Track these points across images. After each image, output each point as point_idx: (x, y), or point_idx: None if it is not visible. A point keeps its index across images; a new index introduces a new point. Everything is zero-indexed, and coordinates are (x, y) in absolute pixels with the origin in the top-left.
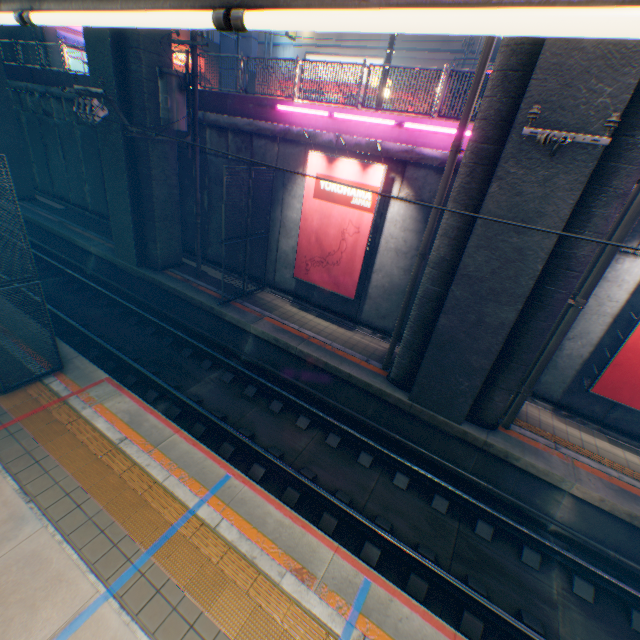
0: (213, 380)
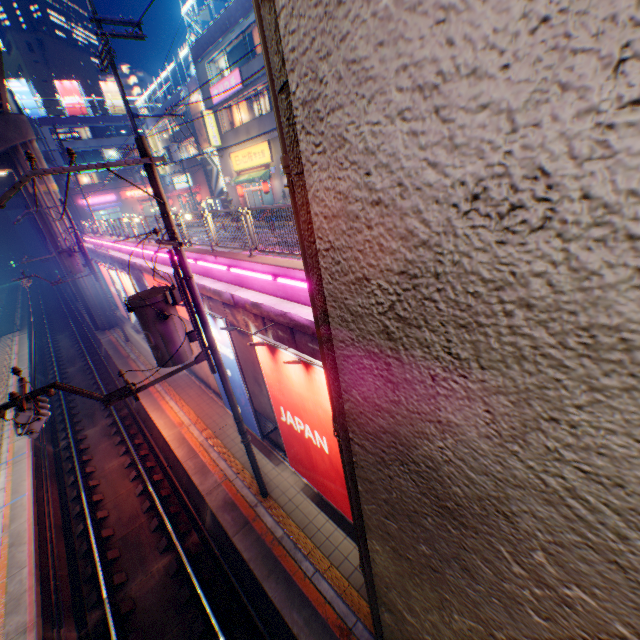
0: (68, 333)
